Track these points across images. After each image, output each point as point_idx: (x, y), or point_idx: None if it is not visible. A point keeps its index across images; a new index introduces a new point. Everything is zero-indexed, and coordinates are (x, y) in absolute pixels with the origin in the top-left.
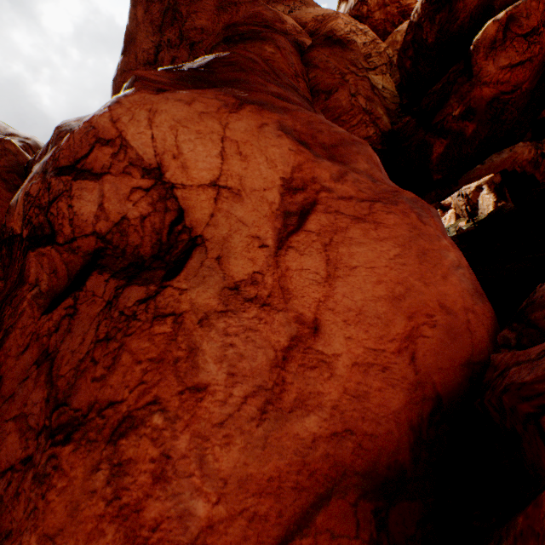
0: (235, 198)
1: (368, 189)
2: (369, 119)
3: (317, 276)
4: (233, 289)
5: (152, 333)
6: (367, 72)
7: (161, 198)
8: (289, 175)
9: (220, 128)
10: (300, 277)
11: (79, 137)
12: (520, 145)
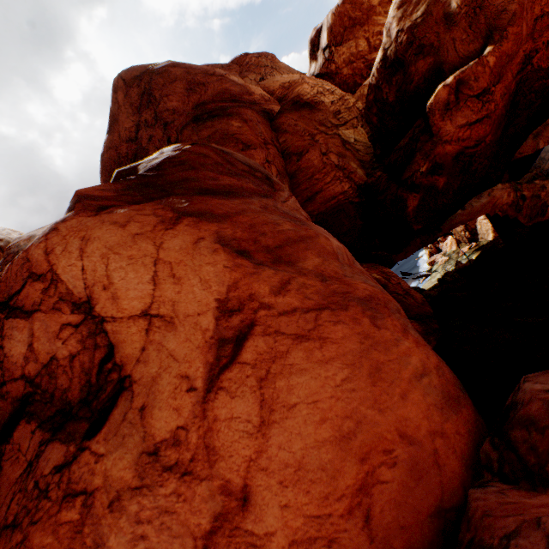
0: (168, 327)
1: (315, 293)
2: (342, 175)
3: (248, 424)
4: (152, 453)
5: (58, 521)
6: (337, 129)
7: (91, 334)
8: (224, 295)
9: (153, 249)
10: (229, 428)
11: (16, 269)
12: (499, 187)
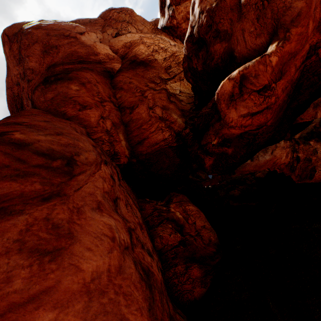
0: None
1: None
2: (164, 125)
3: None
4: None
5: None
6: (166, 83)
7: None
8: None
9: None
10: None
11: None
12: (281, 145)
